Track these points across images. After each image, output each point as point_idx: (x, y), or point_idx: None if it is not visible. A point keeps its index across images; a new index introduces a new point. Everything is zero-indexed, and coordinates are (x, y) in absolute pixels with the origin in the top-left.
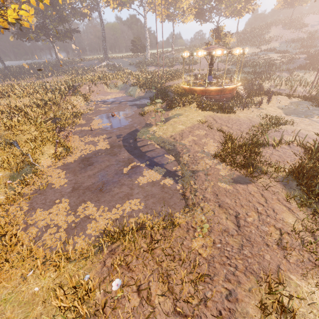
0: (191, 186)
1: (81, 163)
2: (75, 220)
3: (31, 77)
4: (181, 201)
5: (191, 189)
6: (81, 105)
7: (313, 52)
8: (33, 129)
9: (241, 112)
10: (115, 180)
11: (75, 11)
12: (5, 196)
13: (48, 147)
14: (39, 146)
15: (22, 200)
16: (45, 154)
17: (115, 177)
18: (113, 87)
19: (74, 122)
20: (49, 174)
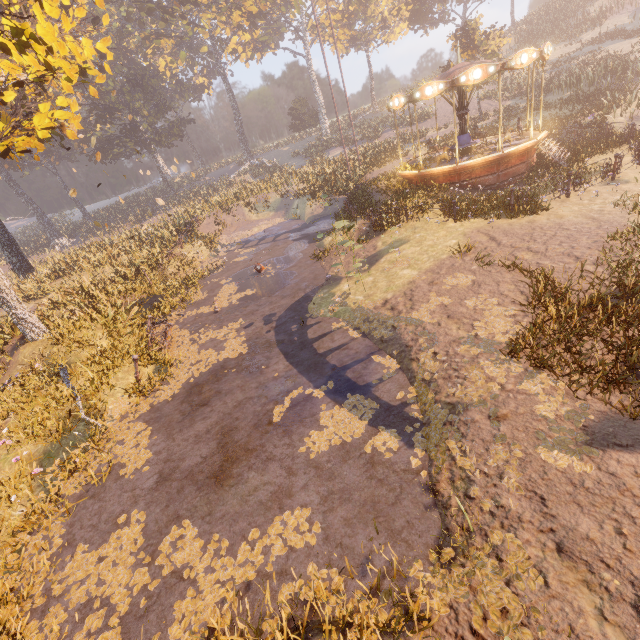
0: (451, 459)
1: (186, 400)
2: (150, 583)
3: (126, 223)
4: (426, 513)
5: (453, 471)
6: (203, 259)
7: None
8: (99, 334)
9: (565, 203)
10: (252, 446)
11: (183, 86)
12: (23, 511)
13: (125, 369)
14: (106, 371)
15: (56, 515)
16: (117, 389)
17: (254, 437)
18: (261, 210)
19: (185, 300)
20: (119, 437)
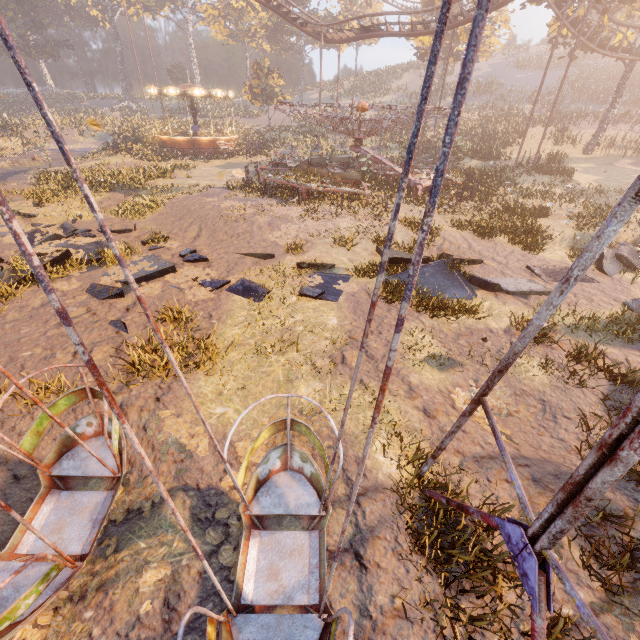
0: None
1: None
2: None
3: None
4: None
5: None
6: (16, 151)
7: (409, 112)
8: None
9: (175, 162)
10: None
11: (73, 11)
12: None
13: None
14: None
15: None
16: None
17: None
18: (88, 136)
19: None
20: None
